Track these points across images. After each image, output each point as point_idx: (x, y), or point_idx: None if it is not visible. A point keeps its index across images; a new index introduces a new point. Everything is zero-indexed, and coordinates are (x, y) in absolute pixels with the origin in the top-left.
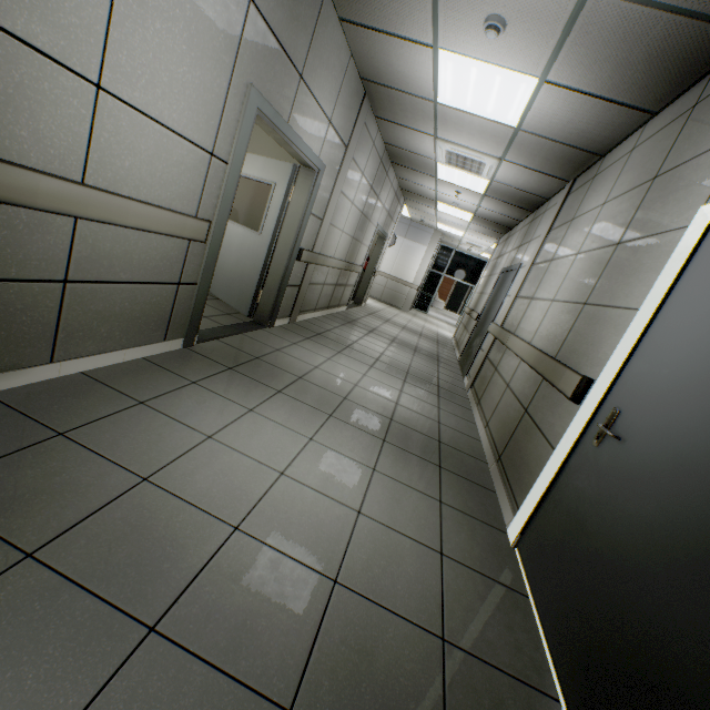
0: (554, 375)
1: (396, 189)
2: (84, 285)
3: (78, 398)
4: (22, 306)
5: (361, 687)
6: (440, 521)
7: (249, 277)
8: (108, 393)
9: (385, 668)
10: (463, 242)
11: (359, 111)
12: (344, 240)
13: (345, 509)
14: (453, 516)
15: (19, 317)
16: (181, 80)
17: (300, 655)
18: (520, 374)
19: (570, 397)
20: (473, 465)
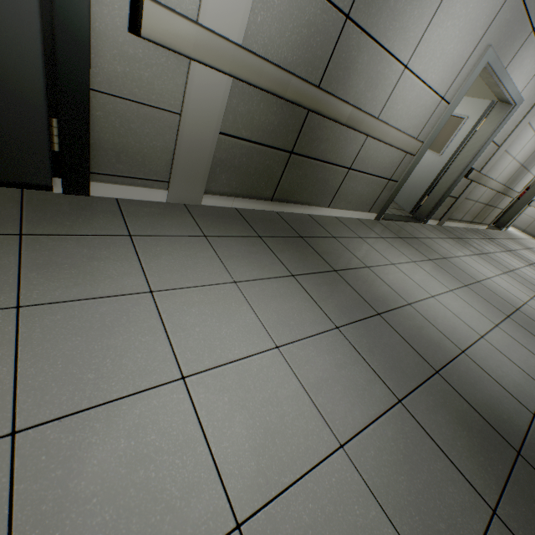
0: None
1: None
2: (354, 172)
3: (336, 226)
4: (332, 178)
5: (473, 390)
6: None
7: (419, 186)
8: (346, 228)
9: (489, 395)
10: None
11: None
12: (511, 166)
13: (472, 330)
14: None
15: (329, 183)
16: (446, 54)
17: (441, 360)
18: None
19: None
20: None
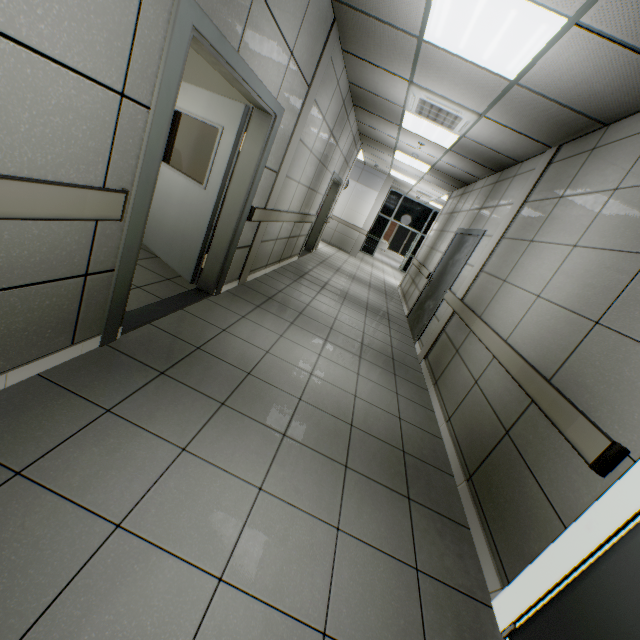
0: (556, 412)
1: (355, 133)
2: None
3: None
4: None
5: None
6: (421, 613)
7: (191, 238)
8: None
9: None
10: (413, 190)
11: (326, 42)
12: (300, 191)
13: (306, 635)
14: (433, 595)
15: None
16: None
17: None
18: (495, 376)
19: (592, 465)
20: (440, 484)
